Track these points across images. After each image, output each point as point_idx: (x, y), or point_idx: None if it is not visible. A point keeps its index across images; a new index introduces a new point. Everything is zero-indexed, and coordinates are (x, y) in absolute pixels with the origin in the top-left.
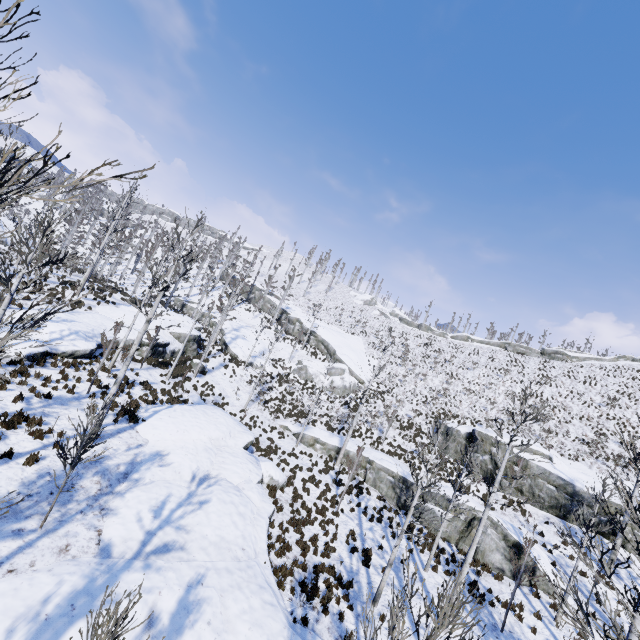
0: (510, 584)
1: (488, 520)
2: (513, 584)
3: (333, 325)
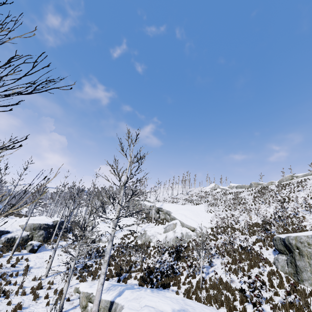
0: None
1: None
2: None
3: (185, 204)
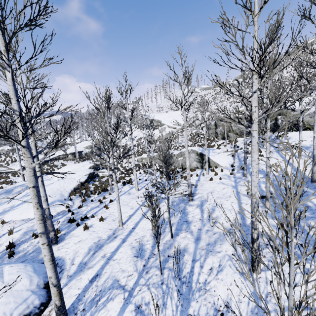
0: (198, 171)
1: (191, 151)
2: (199, 170)
3: (168, 112)
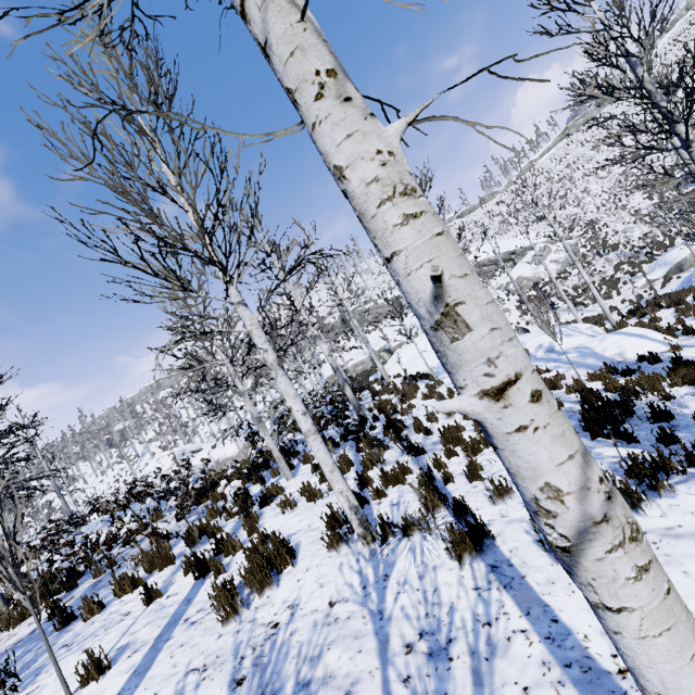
0: None
1: None
2: None
3: None
